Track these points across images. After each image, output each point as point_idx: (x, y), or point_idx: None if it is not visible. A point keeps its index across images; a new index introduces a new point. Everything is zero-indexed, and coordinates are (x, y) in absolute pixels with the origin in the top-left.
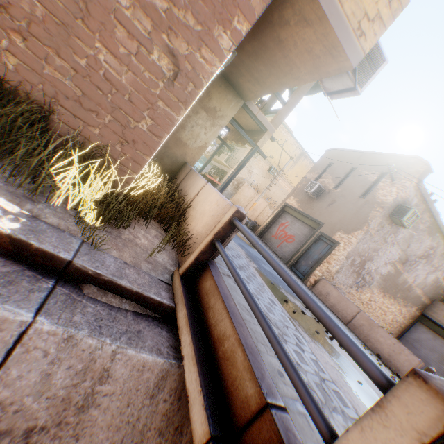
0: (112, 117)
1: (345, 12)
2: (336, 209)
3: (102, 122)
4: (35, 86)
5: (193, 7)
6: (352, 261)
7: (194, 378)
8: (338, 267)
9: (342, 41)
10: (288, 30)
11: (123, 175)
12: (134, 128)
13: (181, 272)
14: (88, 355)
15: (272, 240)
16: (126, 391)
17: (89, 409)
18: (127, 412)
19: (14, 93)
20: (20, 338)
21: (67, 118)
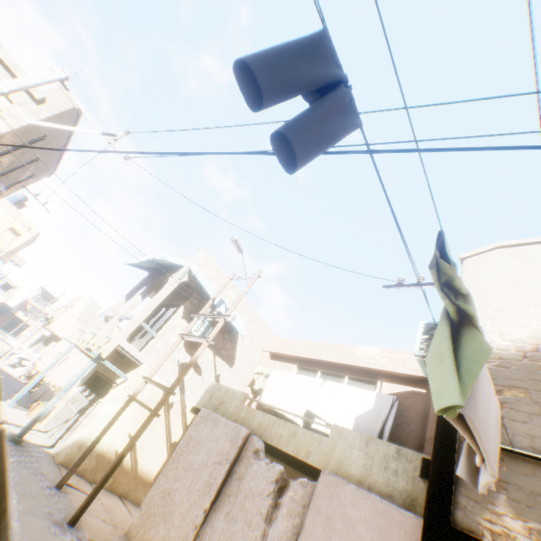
0: None
1: None
2: None
3: None
4: None
5: None
6: None
7: None
8: None
9: None
10: None
11: None
12: None
13: None
14: None
15: None
16: None
17: None
18: None
19: None
20: None
21: None
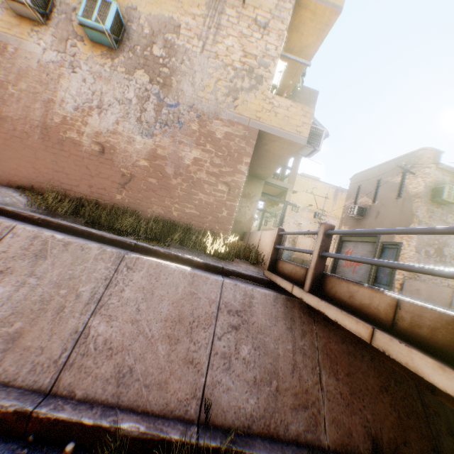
0: (211, 216)
1: (287, 131)
2: (383, 217)
3: (208, 220)
4: (184, 218)
5: (227, 164)
6: (425, 253)
7: (284, 283)
8: (415, 263)
9: (293, 140)
10: (268, 145)
11: (223, 239)
12: (221, 217)
13: (267, 269)
14: (244, 290)
15: (345, 270)
16: (263, 303)
17: (252, 307)
18: (266, 310)
19: (178, 223)
20: (222, 284)
21: (196, 224)
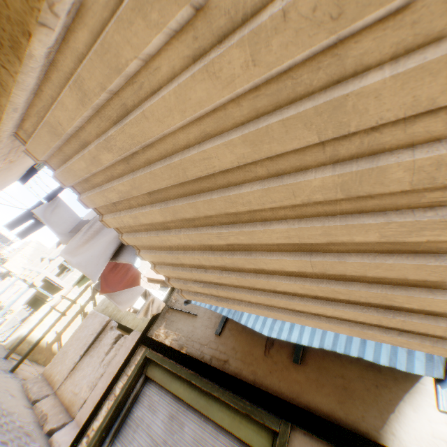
0: None
1: None
2: None
3: None
4: None
5: None
6: None
7: None
8: None
9: None
10: None
11: None
12: None
13: None
14: None
15: None
16: None
17: None
18: None
19: None
20: None
21: None
